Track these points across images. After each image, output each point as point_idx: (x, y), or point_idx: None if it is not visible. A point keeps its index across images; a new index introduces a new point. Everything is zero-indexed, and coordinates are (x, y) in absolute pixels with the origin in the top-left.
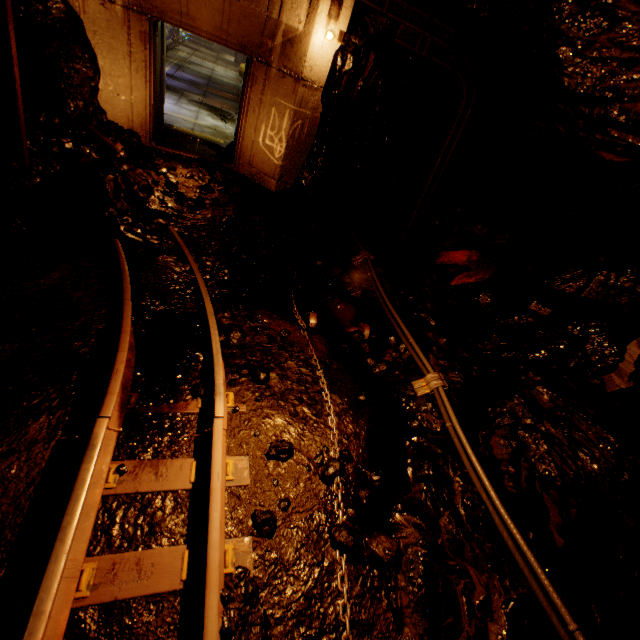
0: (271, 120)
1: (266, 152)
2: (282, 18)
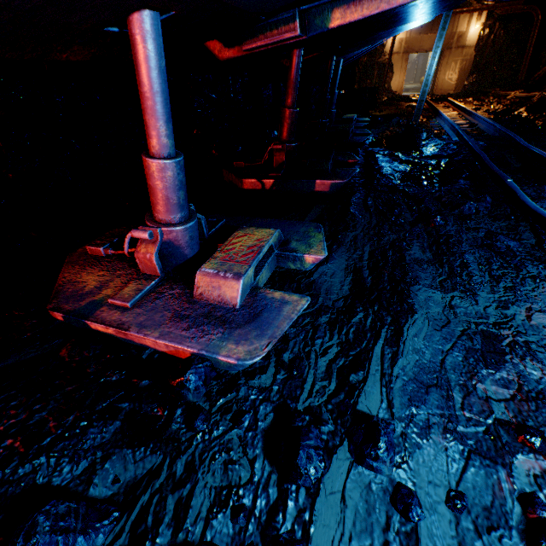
0: (451, 68)
1: (448, 81)
2: (457, 31)
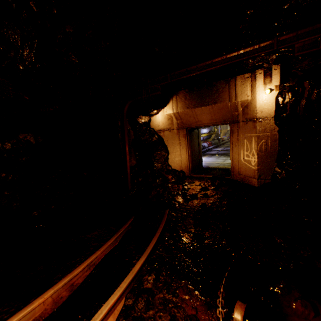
0: (245, 146)
1: (246, 164)
2: (237, 100)
